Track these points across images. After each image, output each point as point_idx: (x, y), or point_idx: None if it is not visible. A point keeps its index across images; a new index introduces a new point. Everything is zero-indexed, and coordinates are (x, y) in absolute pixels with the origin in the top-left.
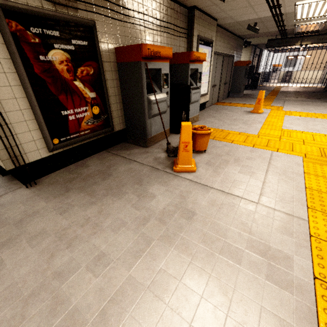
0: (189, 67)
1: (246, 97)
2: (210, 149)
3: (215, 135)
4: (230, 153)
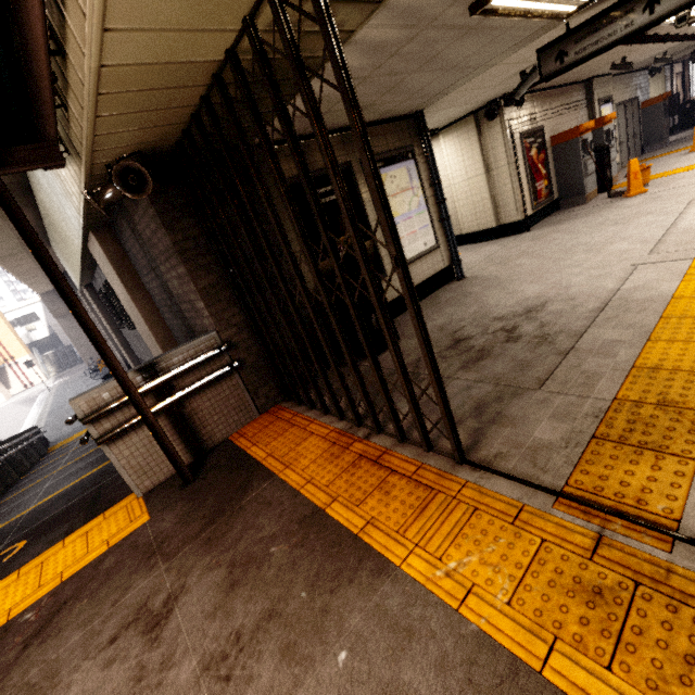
0: (603, 130)
1: (677, 143)
2: (652, 184)
3: (650, 178)
4: (674, 178)
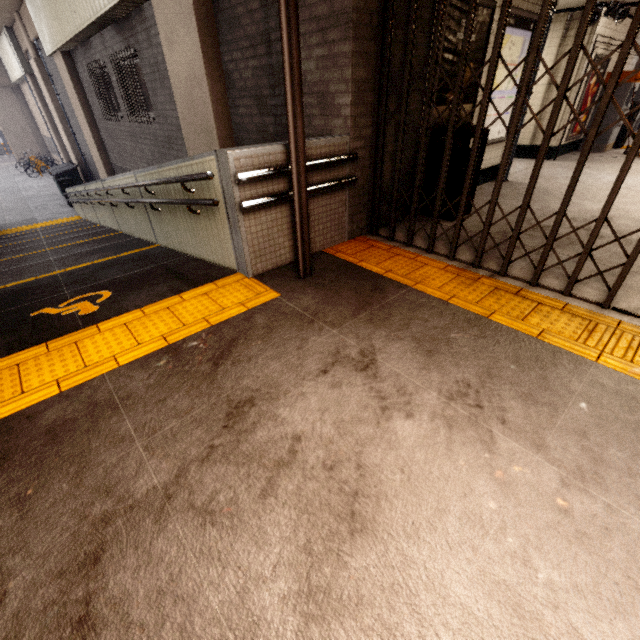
0: None
1: None
2: None
3: None
4: None
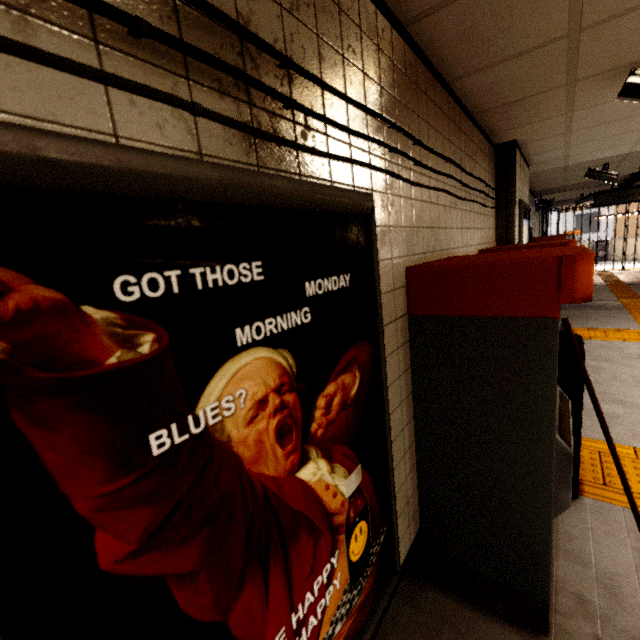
0: None
1: (575, 307)
2: None
3: None
4: None
